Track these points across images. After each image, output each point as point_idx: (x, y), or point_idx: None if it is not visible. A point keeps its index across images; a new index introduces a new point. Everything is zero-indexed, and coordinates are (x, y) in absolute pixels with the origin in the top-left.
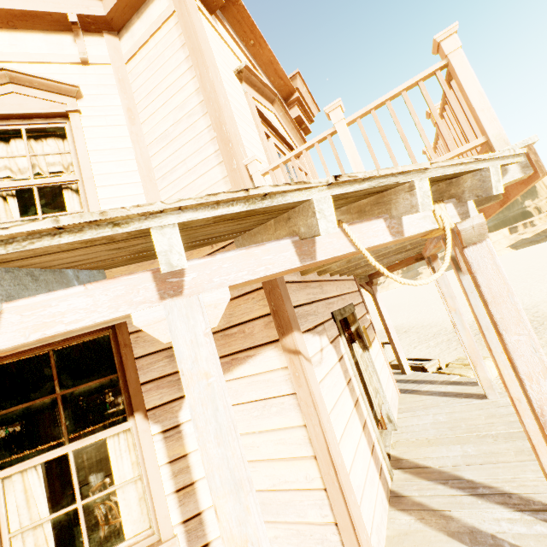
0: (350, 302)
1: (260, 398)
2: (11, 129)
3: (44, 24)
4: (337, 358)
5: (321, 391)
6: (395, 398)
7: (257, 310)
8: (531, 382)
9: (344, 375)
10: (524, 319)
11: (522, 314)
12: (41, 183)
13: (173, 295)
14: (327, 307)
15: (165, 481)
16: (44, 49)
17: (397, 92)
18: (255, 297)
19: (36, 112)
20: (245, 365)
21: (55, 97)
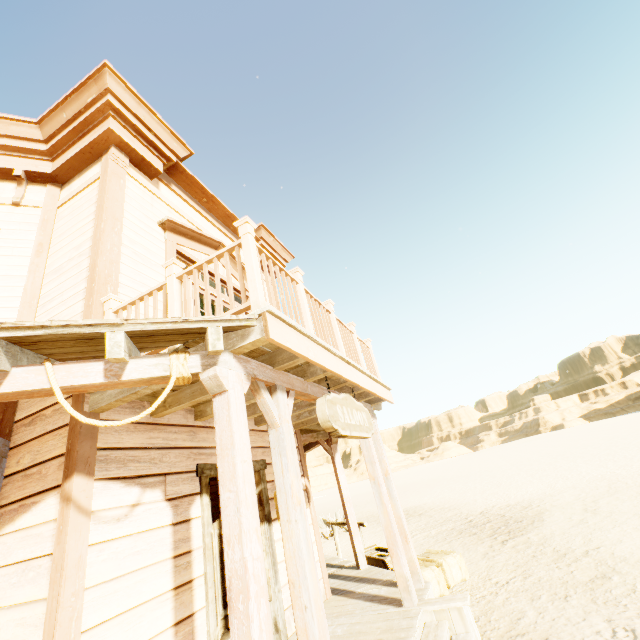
0: (264, 458)
1: (25, 558)
2: None
3: None
4: (170, 520)
5: (94, 555)
6: None
7: (59, 448)
8: (229, 547)
9: (173, 544)
10: (237, 474)
11: (237, 468)
12: None
13: None
14: (193, 457)
15: None
16: None
17: (210, 259)
18: (62, 432)
19: None
20: (28, 513)
21: None
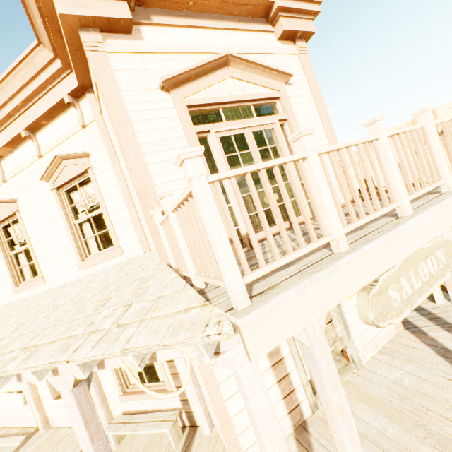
0: None
1: None
2: (74, 186)
3: (61, 108)
4: None
5: (217, 367)
6: (384, 336)
7: None
8: None
9: None
10: (263, 441)
11: (261, 437)
12: (91, 216)
13: (56, 374)
14: None
15: (166, 368)
16: (68, 125)
17: (180, 201)
18: None
19: (76, 175)
20: None
21: (80, 160)
